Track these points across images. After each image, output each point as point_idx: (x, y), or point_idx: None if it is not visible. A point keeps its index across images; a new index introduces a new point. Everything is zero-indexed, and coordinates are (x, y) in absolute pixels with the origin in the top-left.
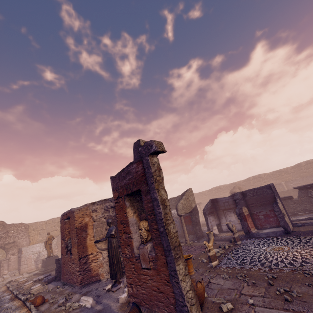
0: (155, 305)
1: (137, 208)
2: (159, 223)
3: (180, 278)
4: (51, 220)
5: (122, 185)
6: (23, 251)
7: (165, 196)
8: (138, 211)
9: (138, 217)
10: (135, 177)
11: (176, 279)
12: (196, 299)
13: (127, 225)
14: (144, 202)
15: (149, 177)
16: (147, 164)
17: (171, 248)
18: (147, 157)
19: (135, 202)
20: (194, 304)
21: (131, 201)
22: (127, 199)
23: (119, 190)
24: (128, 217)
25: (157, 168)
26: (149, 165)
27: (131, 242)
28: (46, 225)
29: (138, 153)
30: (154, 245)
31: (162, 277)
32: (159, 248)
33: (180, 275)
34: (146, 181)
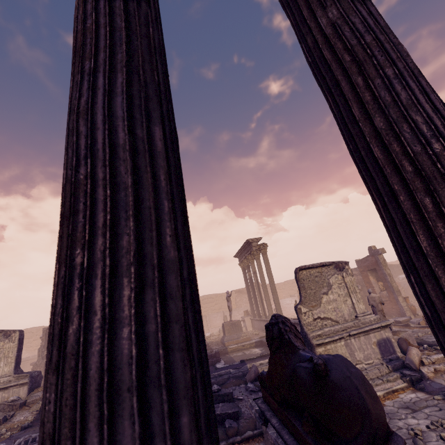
0: (391, 314)
1: (375, 276)
2: (388, 282)
3: (400, 301)
4: (287, 282)
5: (363, 265)
6: (280, 302)
7: (389, 272)
8: (375, 277)
9: (376, 280)
10: (371, 262)
11: (398, 302)
12: (409, 309)
13: (371, 284)
14: (378, 274)
15: (379, 264)
16: (378, 259)
17: (395, 291)
18: (377, 256)
19: (373, 273)
20: (408, 310)
21: (371, 273)
22: (368, 272)
23: (362, 267)
24: (371, 280)
25: (383, 260)
26: (379, 259)
27: (375, 291)
28: (284, 286)
29: (371, 252)
30: (387, 291)
31: (393, 303)
32: (390, 292)
33: (400, 300)
34: (378, 265)
